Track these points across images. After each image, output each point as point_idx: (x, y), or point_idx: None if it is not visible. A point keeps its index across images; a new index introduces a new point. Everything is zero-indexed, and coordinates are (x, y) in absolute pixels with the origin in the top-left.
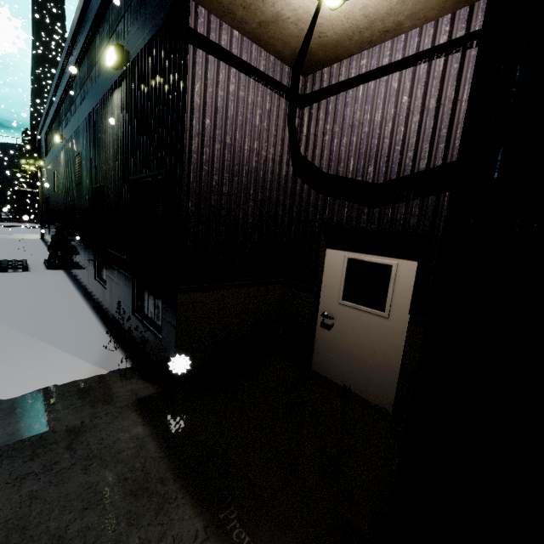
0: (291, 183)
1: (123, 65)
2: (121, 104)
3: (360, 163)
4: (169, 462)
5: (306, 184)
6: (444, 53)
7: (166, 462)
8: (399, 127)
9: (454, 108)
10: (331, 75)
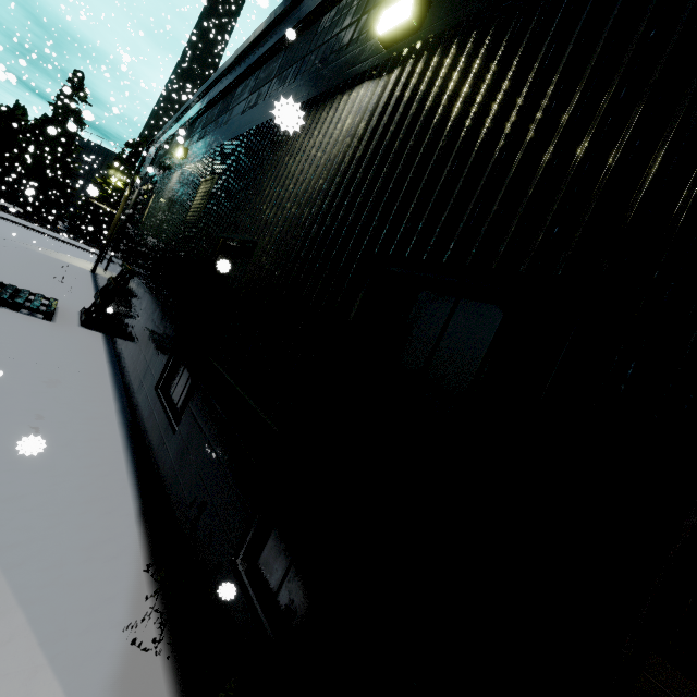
0: None
1: (416, 36)
2: (379, 106)
3: None
4: None
5: None
6: None
7: None
8: None
9: None
10: None
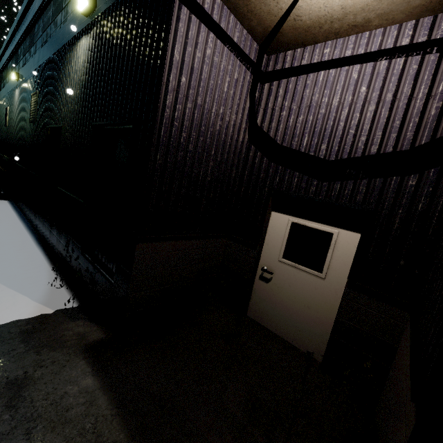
0: (246, 149)
1: (95, 13)
2: (89, 51)
3: (314, 140)
4: (122, 421)
5: (259, 152)
6: (404, 54)
7: (118, 421)
8: (354, 113)
9: (409, 103)
10: (294, 57)
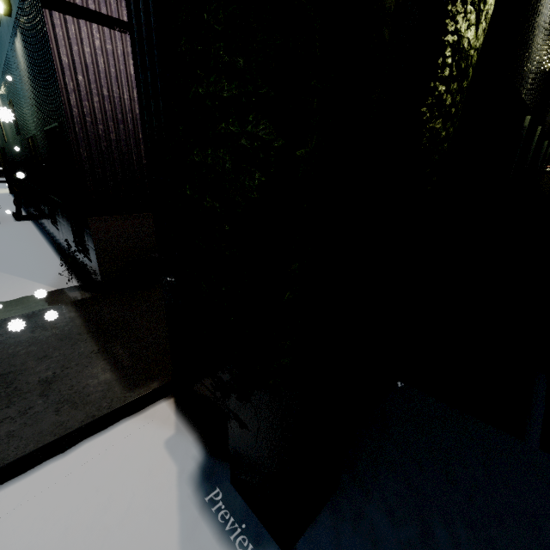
0: None
1: (13, 13)
2: (22, 55)
3: None
4: (87, 327)
5: None
6: None
7: (85, 327)
8: None
9: None
10: None
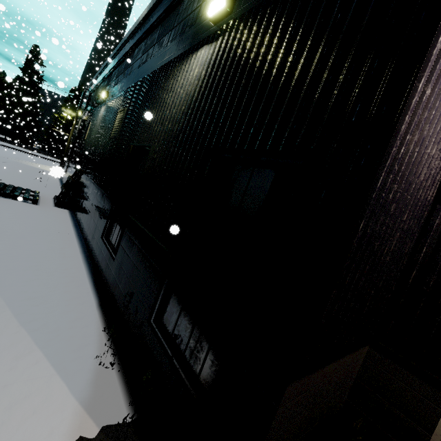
0: (427, 211)
1: (230, 17)
2: (211, 61)
3: None
4: None
5: None
6: None
7: None
8: None
9: None
10: None
